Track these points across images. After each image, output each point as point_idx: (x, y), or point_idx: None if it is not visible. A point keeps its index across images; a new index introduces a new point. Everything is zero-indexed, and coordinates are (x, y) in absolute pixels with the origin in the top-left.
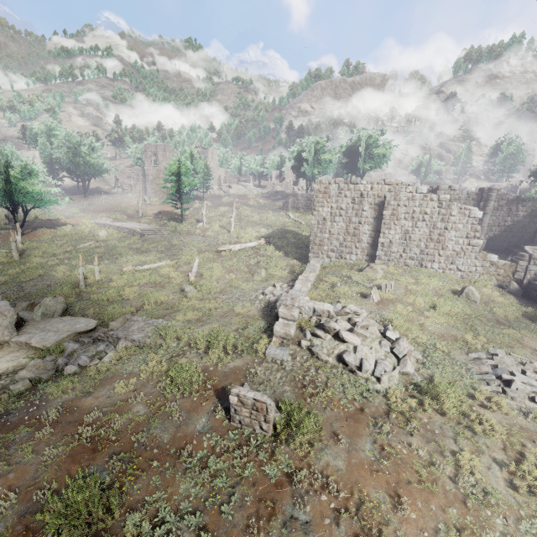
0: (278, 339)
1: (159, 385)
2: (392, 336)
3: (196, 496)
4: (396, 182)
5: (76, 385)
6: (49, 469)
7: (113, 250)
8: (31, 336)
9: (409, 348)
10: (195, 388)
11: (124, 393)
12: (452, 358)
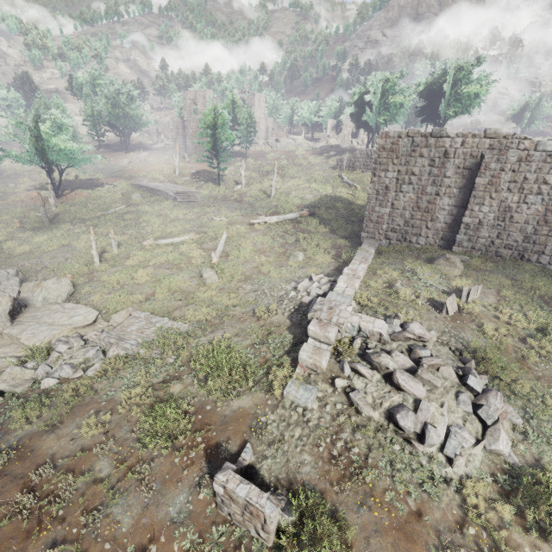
0: (304, 370)
1: (137, 428)
2: (477, 385)
3: None
4: (504, 133)
5: (43, 412)
6: None
7: (142, 217)
8: (24, 329)
9: (503, 409)
10: (181, 439)
11: (92, 436)
12: None
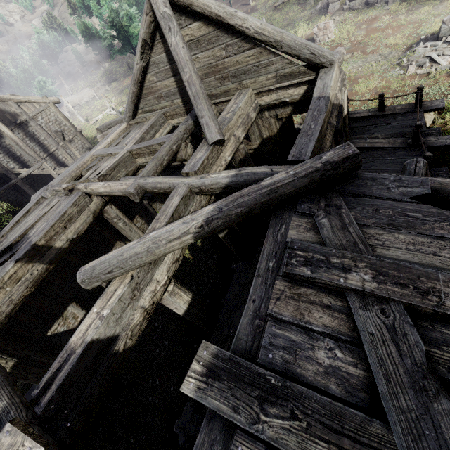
0: (330, 14)
1: None
2: None
3: None
4: None
5: None
6: None
7: None
8: None
9: None
10: None
11: None
12: None
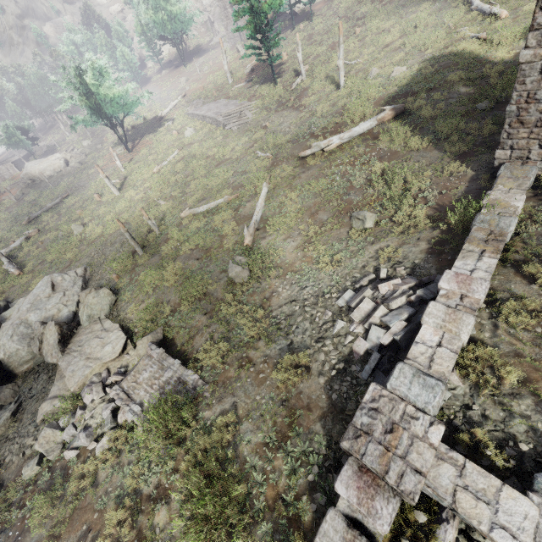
0: None
1: None
2: None
3: None
4: None
5: (50, 513)
6: None
7: (190, 165)
8: (69, 362)
9: None
10: None
11: None
12: None
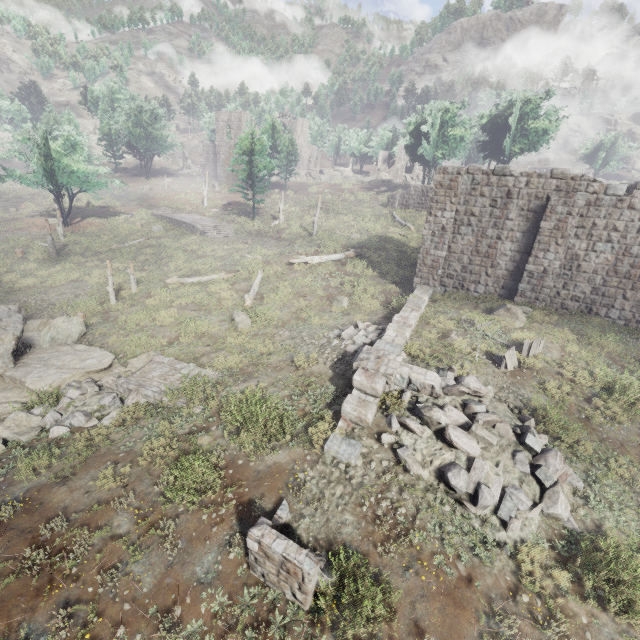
0: (348, 424)
1: (160, 482)
2: (535, 444)
3: None
4: (572, 175)
5: (53, 463)
6: None
7: (164, 252)
8: (29, 371)
9: (563, 470)
10: (210, 495)
11: (109, 489)
12: (638, 492)
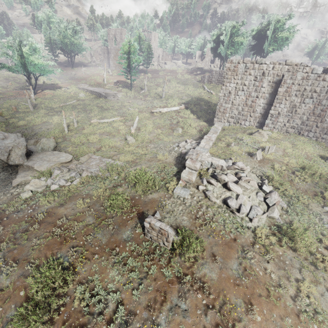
0: (183, 182)
1: (103, 205)
2: (267, 189)
3: (118, 281)
4: (296, 63)
5: (55, 198)
6: (35, 251)
7: (87, 107)
8: (34, 163)
9: (278, 200)
10: (125, 210)
11: (82, 208)
12: (310, 209)
